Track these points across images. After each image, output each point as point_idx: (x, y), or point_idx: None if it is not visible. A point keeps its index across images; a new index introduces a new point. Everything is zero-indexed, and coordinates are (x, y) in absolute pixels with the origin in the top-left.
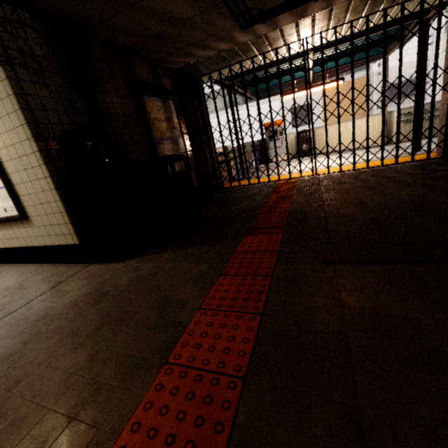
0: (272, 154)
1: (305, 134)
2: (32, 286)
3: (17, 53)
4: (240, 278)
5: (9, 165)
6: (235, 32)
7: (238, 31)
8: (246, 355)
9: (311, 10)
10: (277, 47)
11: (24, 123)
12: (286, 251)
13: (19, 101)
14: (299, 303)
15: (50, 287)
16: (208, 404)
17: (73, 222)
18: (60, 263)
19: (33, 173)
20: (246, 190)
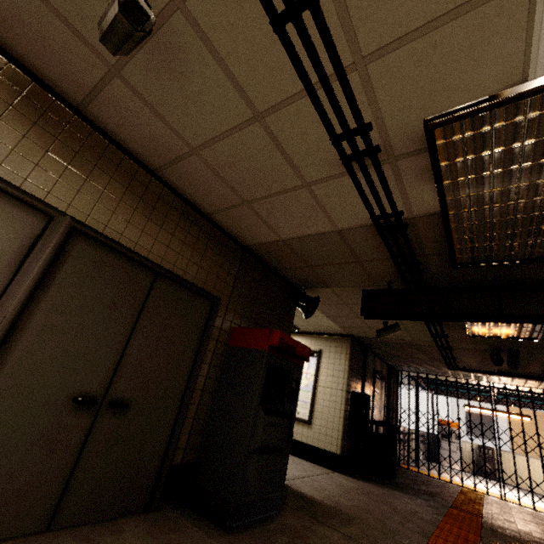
0: (444, 455)
1: (487, 451)
2: (307, 466)
3: (353, 357)
4: (459, 522)
5: (320, 395)
6: (442, 367)
7: (444, 367)
8: (477, 541)
9: (497, 375)
10: (468, 379)
11: (345, 384)
12: (487, 526)
13: (348, 376)
14: (501, 543)
15: (322, 472)
16: (466, 542)
17: (342, 439)
18: (308, 461)
19: (333, 405)
20: (428, 479)
